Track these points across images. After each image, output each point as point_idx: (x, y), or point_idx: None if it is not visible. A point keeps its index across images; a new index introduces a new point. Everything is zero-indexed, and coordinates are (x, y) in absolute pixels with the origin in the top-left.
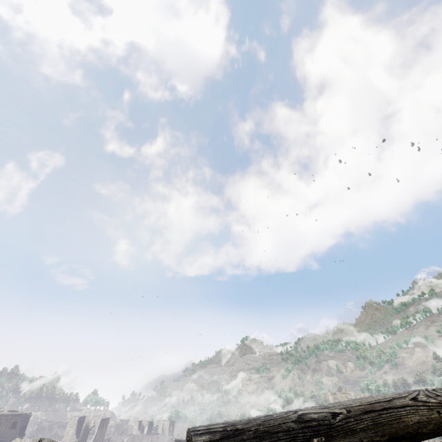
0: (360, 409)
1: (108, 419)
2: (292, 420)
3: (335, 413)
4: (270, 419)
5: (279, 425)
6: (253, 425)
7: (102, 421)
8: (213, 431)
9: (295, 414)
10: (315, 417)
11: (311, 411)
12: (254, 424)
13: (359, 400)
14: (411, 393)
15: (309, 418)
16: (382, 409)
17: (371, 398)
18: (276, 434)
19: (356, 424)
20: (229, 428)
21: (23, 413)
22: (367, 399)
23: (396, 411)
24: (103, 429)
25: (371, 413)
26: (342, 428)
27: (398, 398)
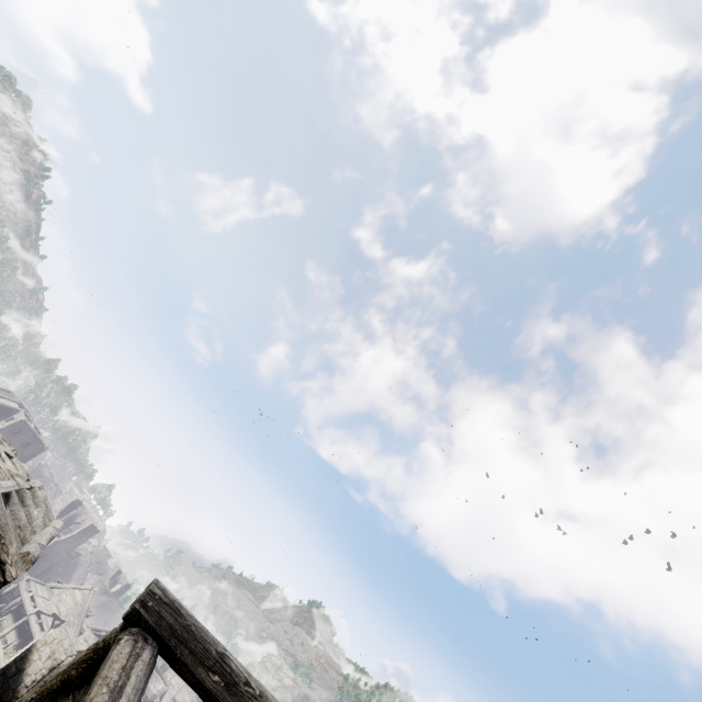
0: None
1: (97, 531)
2: (217, 649)
3: (250, 684)
4: (205, 631)
5: (205, 640)
6: (191, 620)
7: (90, 527)
8: (167, 594)
9: (224, 649)
10: (234, 667)
11: (236, 662)
12: (192, 621)
13: None
14: None
15: (228, 662)
16: None
17: None
18: (198, 642)
19: None
20: (177, 604)
21: (43, 441)
22: None
23: None
24: (84, 538)
25: None
26: (242, 696)
27: None
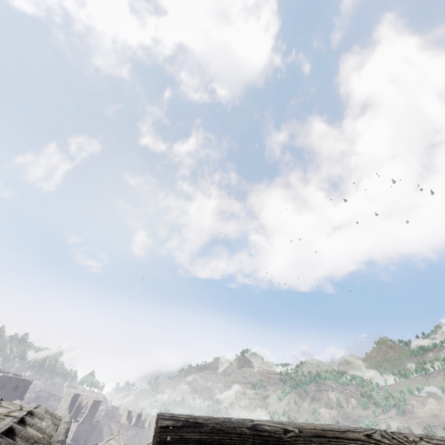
0: (311, 432)
1: (99, 402)
2: (247, 426)
3: (288, 430)
4: (228, 421)
5: (234, 428)
6: (211, 422)
7: (94, 403)
8: (177, 419)
9: (251, 422)
10: (268, 429)
11: (266, 423)
12: (213, 422)
13: (314, 425)
14: (368, 430)
15: (262, 428)
16: (333, 437)
17: (326, 426)
18: (229, 434)
19: (304, 443)
20: (191, 420)
21: (25, 379)
22: (322, 425)
23: (345, 442)
24: (94, 411)
25: (321, 438)
26: (289, 444)
27: (353, 432)
